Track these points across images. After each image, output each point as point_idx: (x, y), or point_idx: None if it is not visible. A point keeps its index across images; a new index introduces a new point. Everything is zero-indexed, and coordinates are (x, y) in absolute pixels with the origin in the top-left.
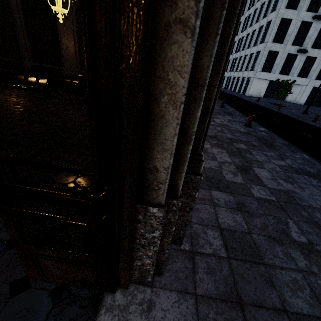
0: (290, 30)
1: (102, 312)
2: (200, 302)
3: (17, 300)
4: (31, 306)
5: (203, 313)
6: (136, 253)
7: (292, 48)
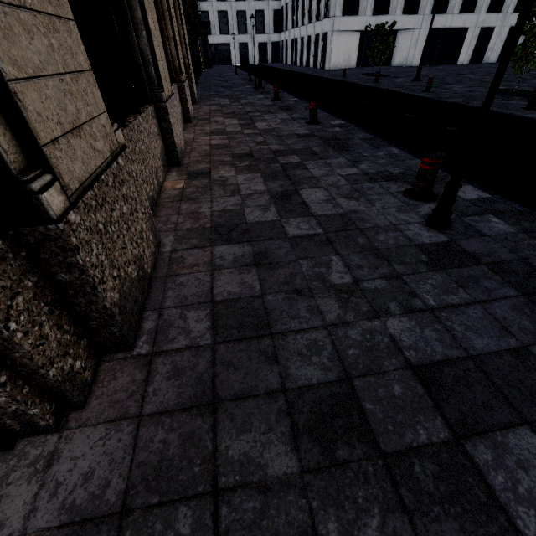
0: None
1: None
2: (145, 424)
3: None
4: None
5: (146, 438)
6: None
7: None
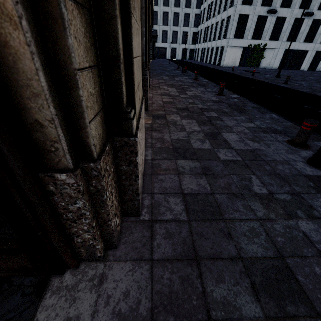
0: None
1: (47, 296)
2: (155, 266)
3: None
4: None
5: (158, 275)
6: (70, 229)
7: (261, 9)
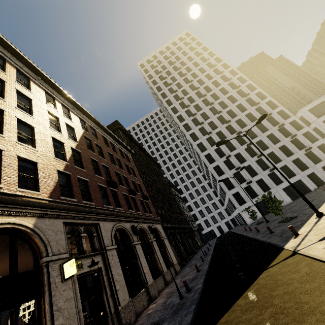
0: (232, 181)
1: None
2: None
3: None
4: None
5: None
6: None
7: (242, 185)
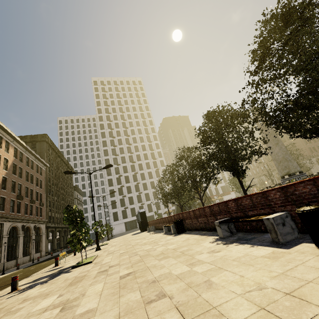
0: (117, 203)
1: None
2: None
3: None
4: None
5: None
6: None
7: (122, 208)
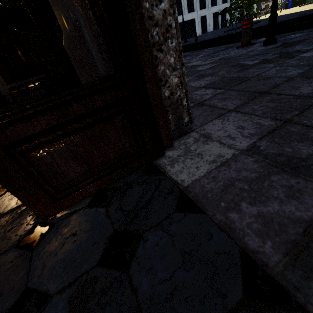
0: None
1: (168, 169)
2: (239, 110)
3: (45, 244)
4: (74, 230)
5: (249, 110)
6: (157, 70)
7: None
